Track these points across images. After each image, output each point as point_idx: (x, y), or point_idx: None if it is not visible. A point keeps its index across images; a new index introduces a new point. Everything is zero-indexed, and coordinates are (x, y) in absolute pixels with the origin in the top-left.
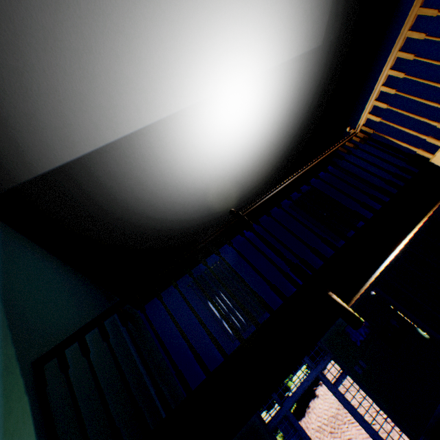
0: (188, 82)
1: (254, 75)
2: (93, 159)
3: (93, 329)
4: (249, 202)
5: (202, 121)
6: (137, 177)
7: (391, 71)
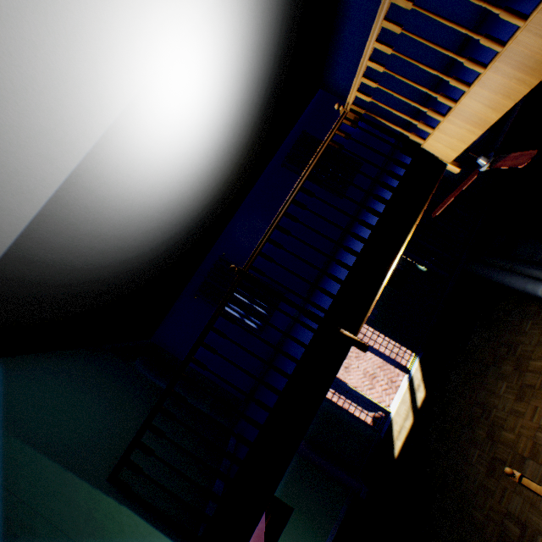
0: (102, 85)
1: (193, 23)
2: (23, 246)
3: (127, 402)
4: (235, 181)
5: (144, 125)
6: (90, 232)
7: (378, 44)
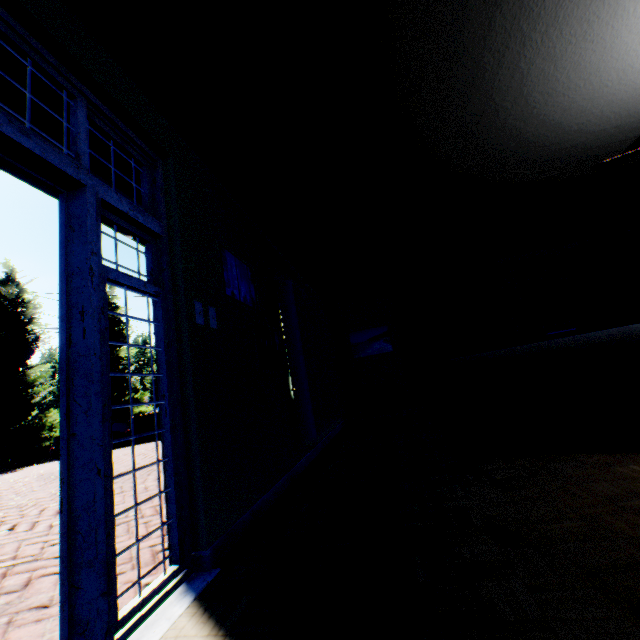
0: None
1: None
2: None
3: None
4: None
5: None
6: None
7: None
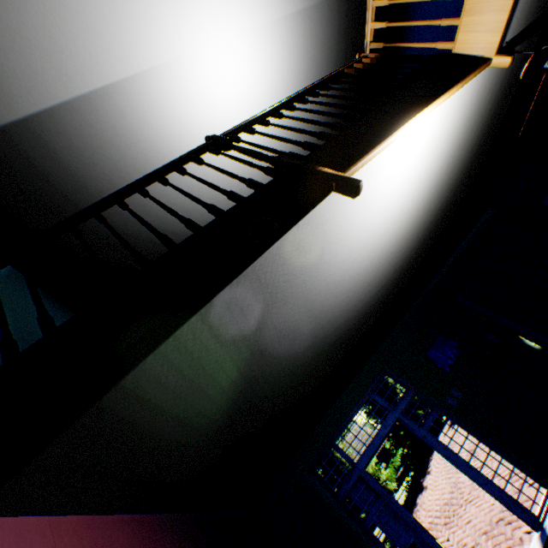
0: (154, 28)
1: (243, 30)
2: (44, 124)
3: None
4: None
5: (187, 87)
6: (112, 159)
7: None
